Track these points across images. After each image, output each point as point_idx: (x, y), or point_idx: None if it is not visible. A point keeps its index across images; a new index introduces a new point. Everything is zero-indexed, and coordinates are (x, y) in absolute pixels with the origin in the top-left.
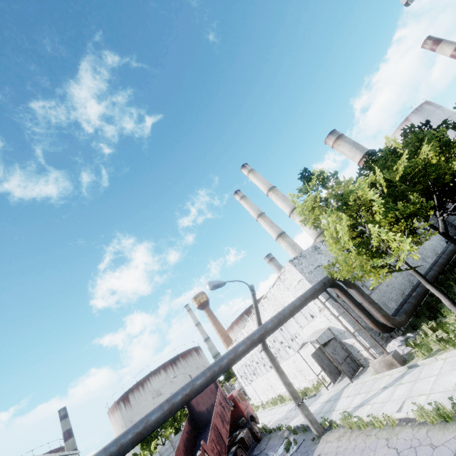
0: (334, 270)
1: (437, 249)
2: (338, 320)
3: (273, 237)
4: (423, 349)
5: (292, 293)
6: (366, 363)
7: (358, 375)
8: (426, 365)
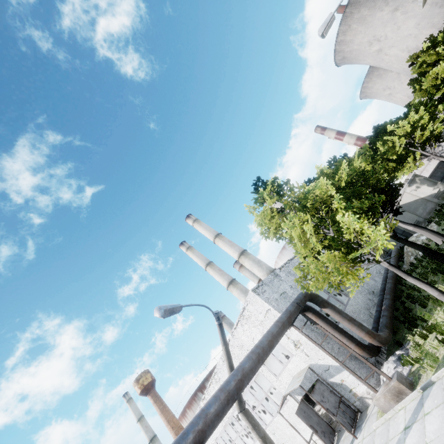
0: (307, 283)
1: (379, 269)
2: (322, 349)
3: (224, 286)
4: (429, 359)
5: (260, 332)
6: (363, 404)
7: (359, 425)
8: (443, 377)
